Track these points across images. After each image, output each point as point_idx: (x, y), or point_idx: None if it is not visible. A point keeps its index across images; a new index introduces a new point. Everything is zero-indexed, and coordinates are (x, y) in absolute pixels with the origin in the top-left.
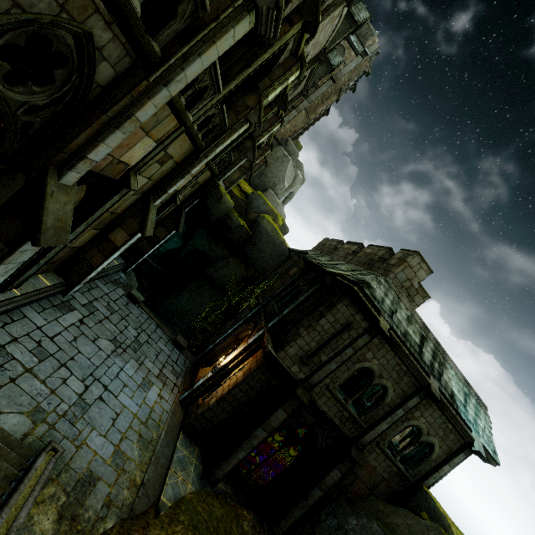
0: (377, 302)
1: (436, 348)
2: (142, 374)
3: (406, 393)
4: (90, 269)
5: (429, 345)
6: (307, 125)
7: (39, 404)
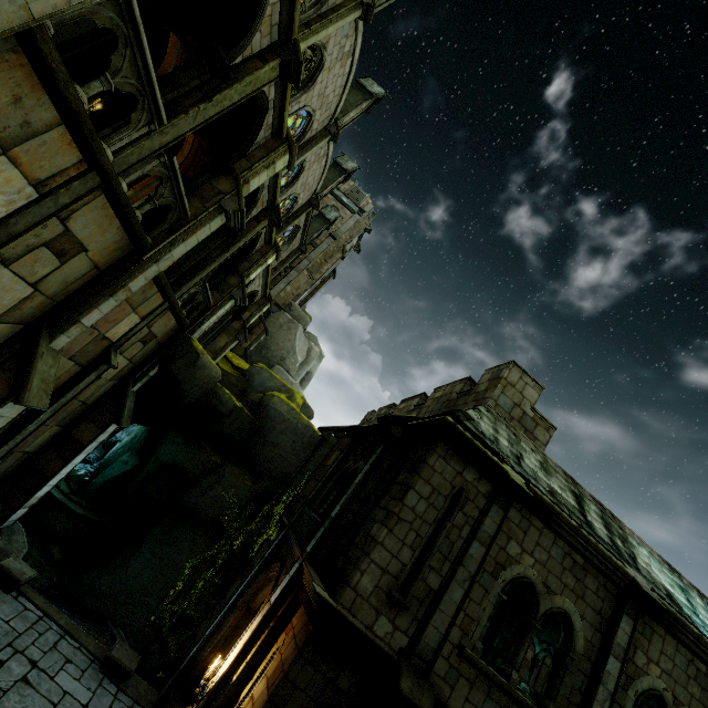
0: (489, 440)
1: (602, 511)
2: None
3: (604, 614)
4: None
5: (591, 508)
6: (312, 287)
7: None
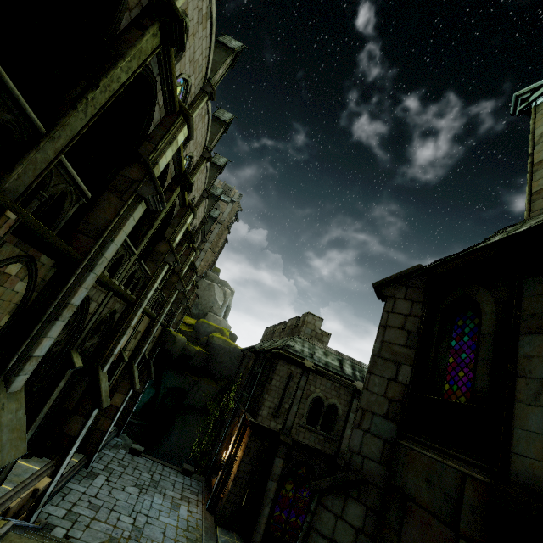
0: (299, 353)
1: (353, 362)
2: (169, 501)
3: (348, 400)
4: (103, 435)
5: (347, 363)
6: (216, 256)
7: (111, 535)
